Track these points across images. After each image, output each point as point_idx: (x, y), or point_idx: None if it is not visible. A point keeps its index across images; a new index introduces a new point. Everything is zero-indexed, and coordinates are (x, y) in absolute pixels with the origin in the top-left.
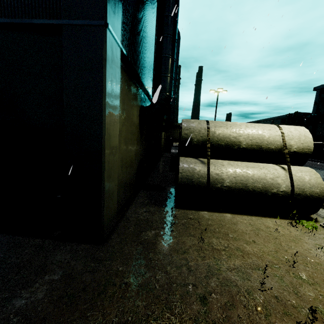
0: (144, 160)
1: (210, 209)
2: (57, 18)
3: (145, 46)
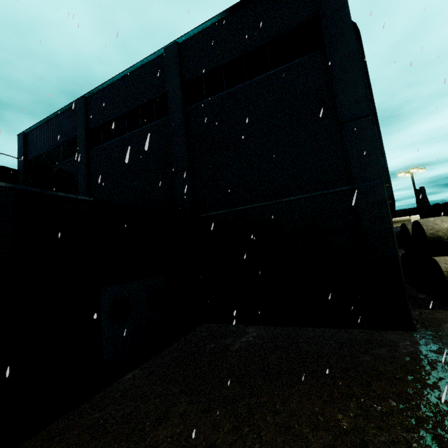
0: None
1: None
2: (344, 184)
3: None
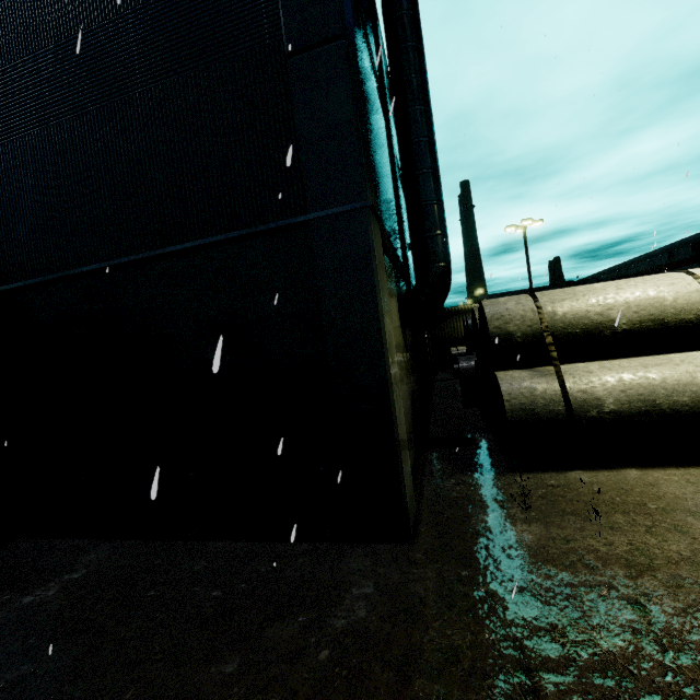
0: (415, 392)
1: (586, 465)
2: (296, 213)
3: (386, 196)
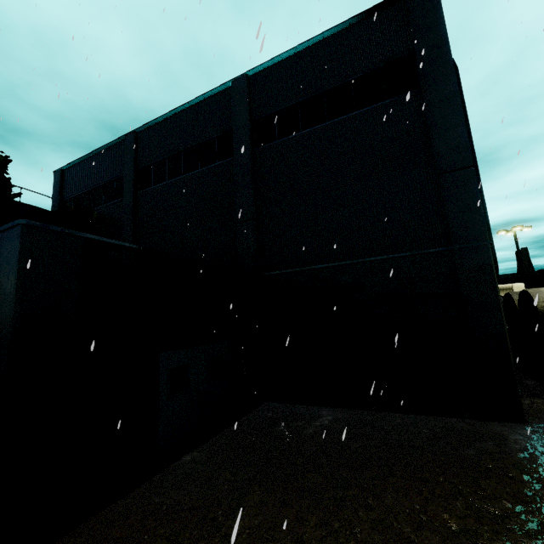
0: None
1: None
2: (441, 244)
3: None
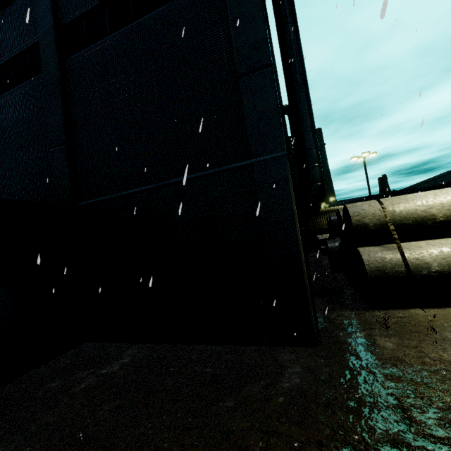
0: None
1: (421, 305)
2: (243, 159)
3: None
